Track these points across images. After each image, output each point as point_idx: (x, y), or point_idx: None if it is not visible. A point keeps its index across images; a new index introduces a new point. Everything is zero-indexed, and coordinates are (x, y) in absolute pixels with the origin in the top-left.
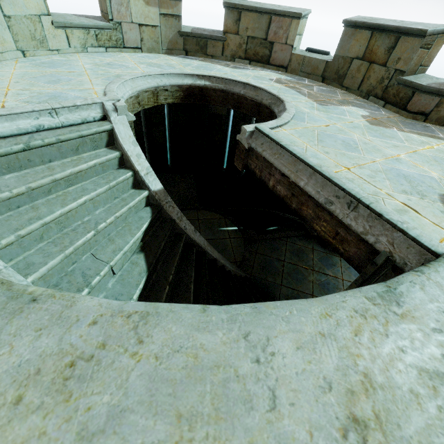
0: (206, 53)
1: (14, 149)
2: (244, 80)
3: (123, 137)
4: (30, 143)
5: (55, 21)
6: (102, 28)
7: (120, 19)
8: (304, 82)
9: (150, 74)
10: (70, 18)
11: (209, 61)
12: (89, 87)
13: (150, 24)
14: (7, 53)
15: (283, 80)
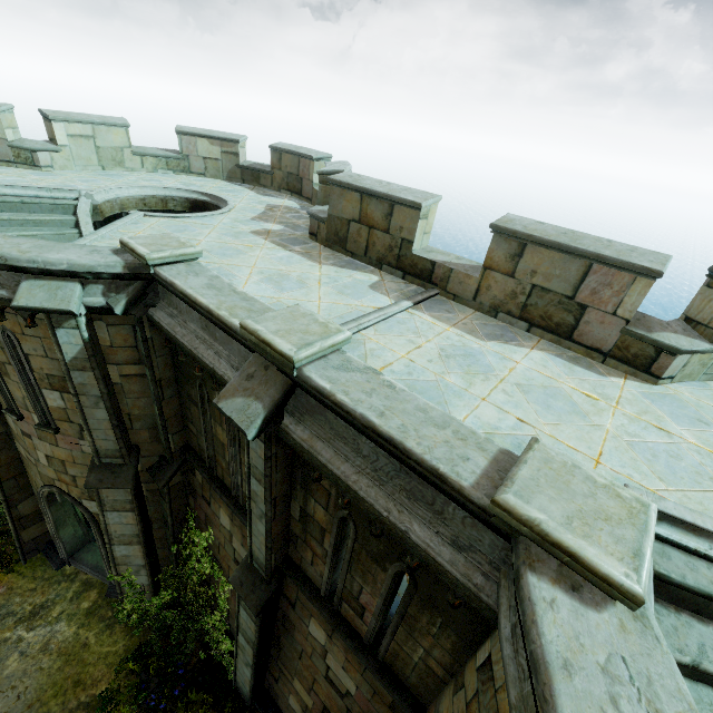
0: (260, 183)
1: (15, 201)
2: (229, 200)
3: (81, 210)
4: (25, 200)
5: (133, 152)
6: (172, 158)
7: (188, 153)
8: (303, 210)
9: (161, 187)
10: (150, 150)
11: (254, 189)
12: (99, 186)
13: (213, 158)
14: (91, 166)
15: (281, 207)
